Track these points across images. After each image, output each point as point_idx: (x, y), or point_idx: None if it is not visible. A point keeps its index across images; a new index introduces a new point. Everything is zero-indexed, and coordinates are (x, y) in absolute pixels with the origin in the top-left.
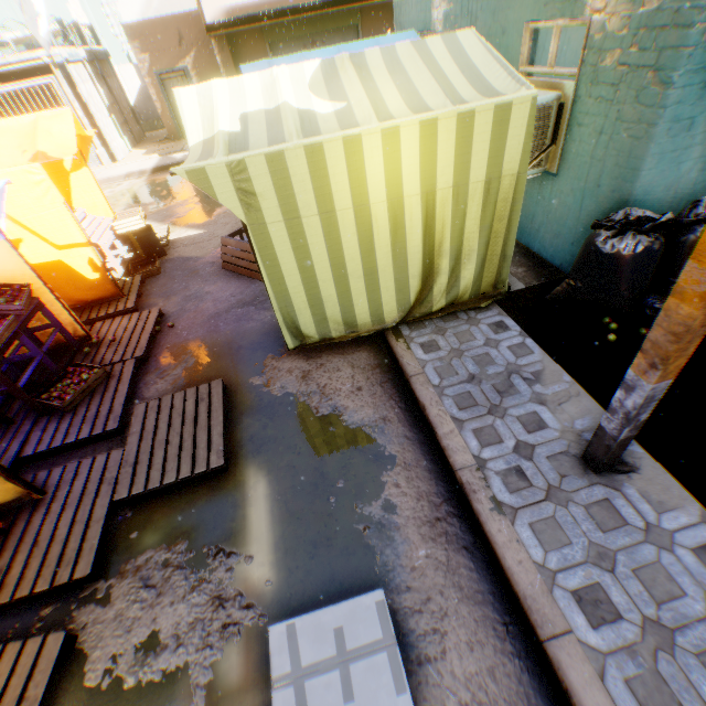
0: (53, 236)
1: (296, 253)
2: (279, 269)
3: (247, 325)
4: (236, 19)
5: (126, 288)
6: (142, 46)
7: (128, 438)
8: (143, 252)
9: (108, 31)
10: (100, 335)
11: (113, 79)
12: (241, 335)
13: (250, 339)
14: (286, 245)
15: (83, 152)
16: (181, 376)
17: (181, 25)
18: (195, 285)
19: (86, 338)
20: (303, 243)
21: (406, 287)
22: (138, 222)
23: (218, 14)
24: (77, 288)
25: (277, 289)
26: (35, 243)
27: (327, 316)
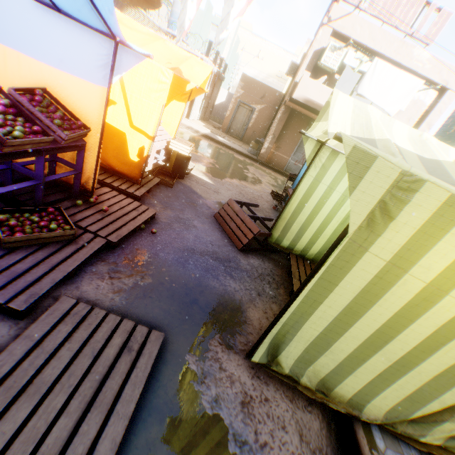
0: (135, 116)
1: (359, 294)
2: (326, 294)
3: (211, 281)
4: (308, 105)
5: (144, 179)
6: (244, 86)
7: (16, 339)
8: (172, 167)
9: (228, 74)
10: (99, 198)
11: (217, 89)
12: (202, 288)
13: (208, 299)
14: (359, 281)
15: (191, 95)
16: (128, 290)
17: (269, 92)
18: (189, 213)
19: (88, 192)
20: (378, 293)
21: (421, 402)
22: (186, 150)
23: (302, 97)
24: (116, 156)
25: (302, 307)
26: (121, 111)
27: (316, 360)
